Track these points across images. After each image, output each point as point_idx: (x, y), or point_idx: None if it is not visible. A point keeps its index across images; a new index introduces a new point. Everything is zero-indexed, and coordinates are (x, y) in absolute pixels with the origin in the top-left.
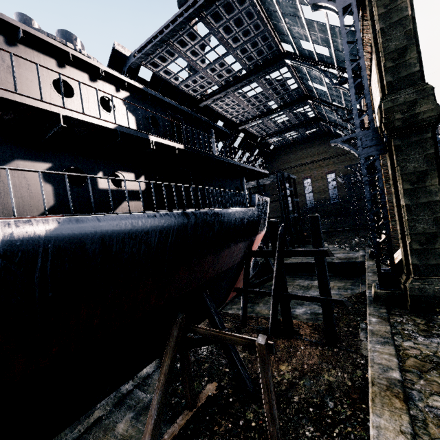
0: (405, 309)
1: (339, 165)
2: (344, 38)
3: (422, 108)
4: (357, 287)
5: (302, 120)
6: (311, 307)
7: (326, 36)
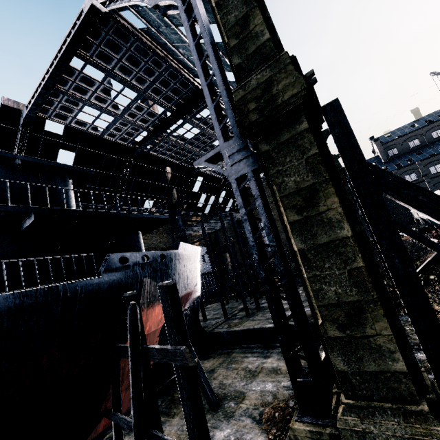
0: None
1: None
2: (187, 31)
3: (280, 87)
4: None
5: None
6: (239, 425)
7: (222, 58)
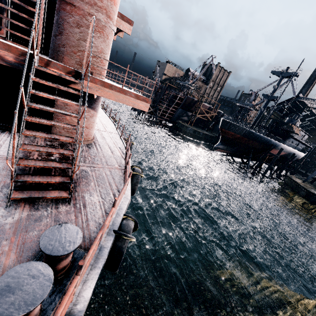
0: None
1: None
2: None
3: None
4: None
5: None
6: None
7: None
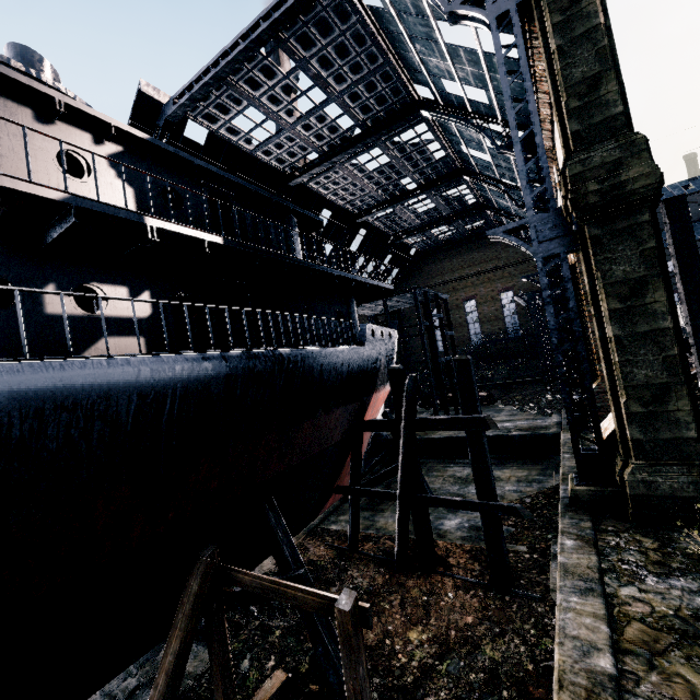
0: (624, 521)
1: (518, 278)
2: (500, 64)
3: (631, 173)
4: (548, 478)
5: (458, 208)
6: (470, 516)
7: (480, 70)
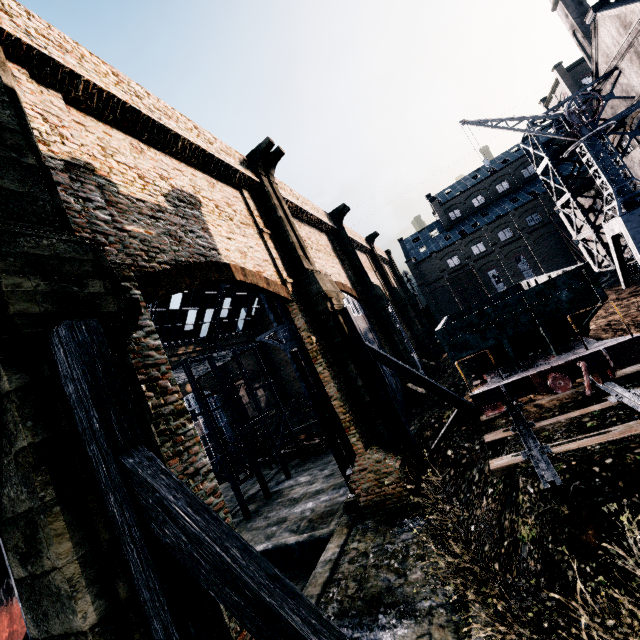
0: None
1: None
2: None
3: None
4: None
5: None
6: None
7: None
